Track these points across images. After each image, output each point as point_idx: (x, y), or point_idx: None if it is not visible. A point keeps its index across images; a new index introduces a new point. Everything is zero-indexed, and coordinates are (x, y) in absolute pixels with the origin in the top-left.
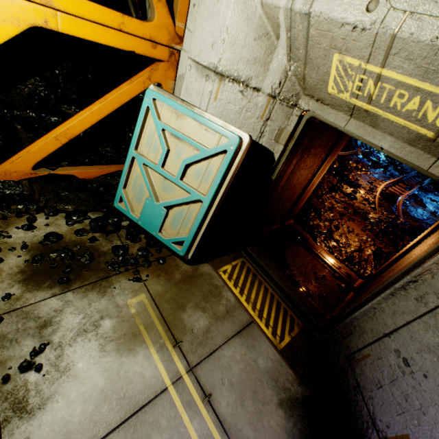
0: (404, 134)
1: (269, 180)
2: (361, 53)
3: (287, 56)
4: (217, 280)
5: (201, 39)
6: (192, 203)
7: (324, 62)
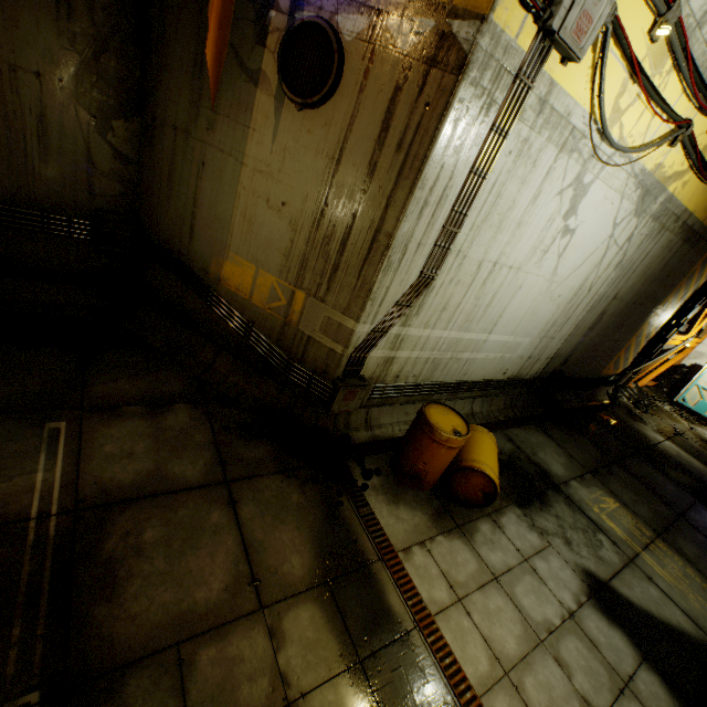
0: None
1: None
2: None
3: None
4: None
5: None
6: None
7: None
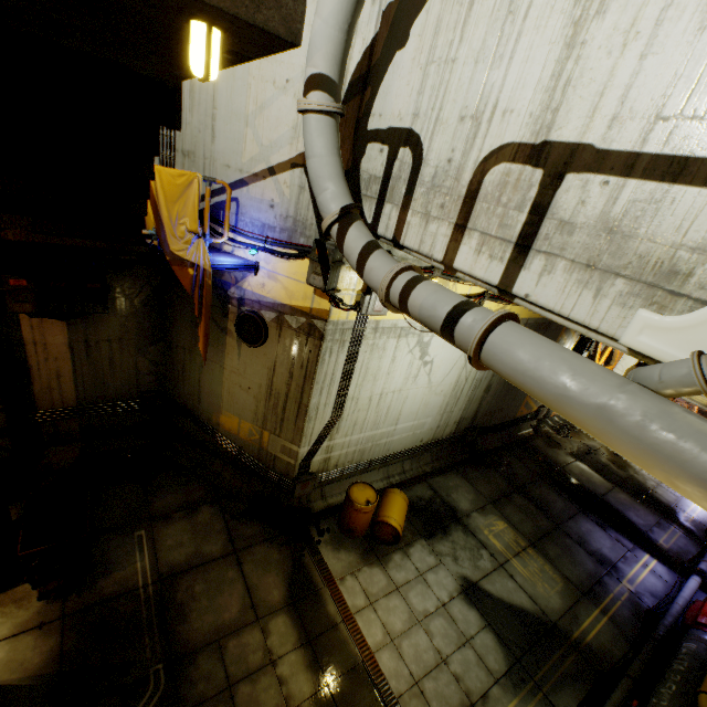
0: (699, 403)
1: None
2: None
3: None
4: None
5: None
6: None
7: None
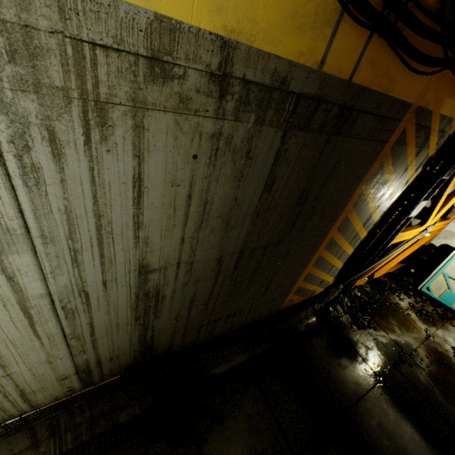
0: None
1: None
2: None
3: None
4: None
5: None
6: None
7: None
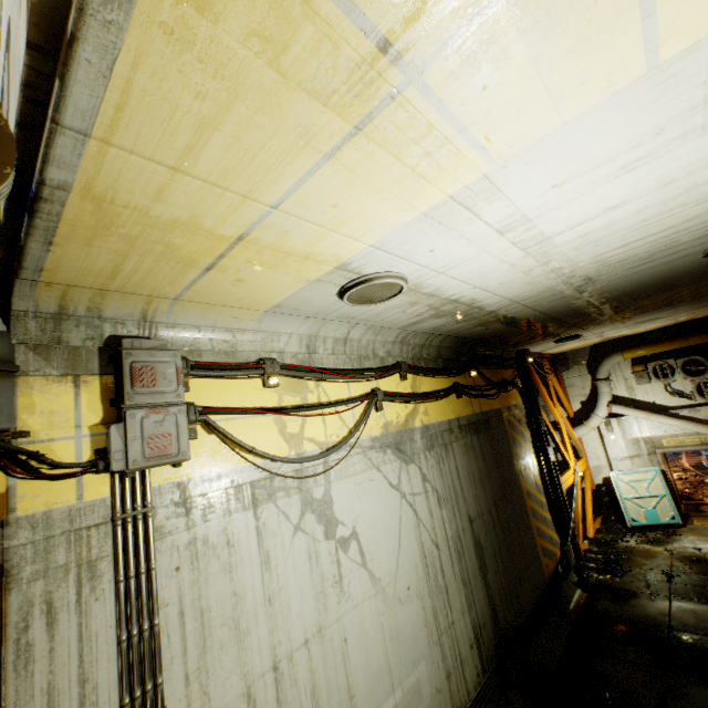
0: (693, 445)
1: (668, 479)
2: (669, 437)
3: (644, 444)
4: (699, 526)
5: (613, 452)
6: (660, 499)
7: (659, 441)
